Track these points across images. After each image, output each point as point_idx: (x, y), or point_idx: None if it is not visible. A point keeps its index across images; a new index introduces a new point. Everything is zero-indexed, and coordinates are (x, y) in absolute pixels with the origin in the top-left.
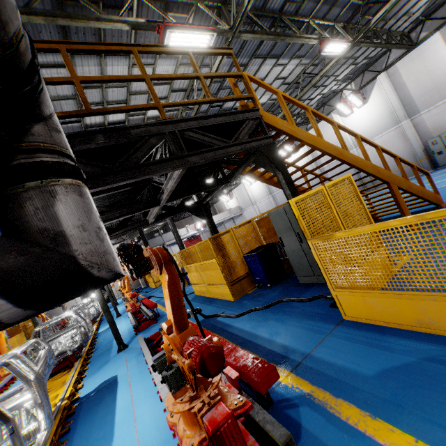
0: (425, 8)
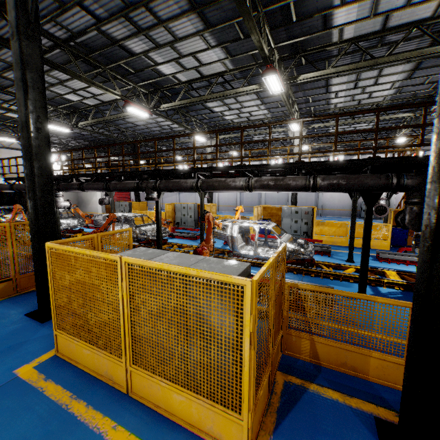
0: None
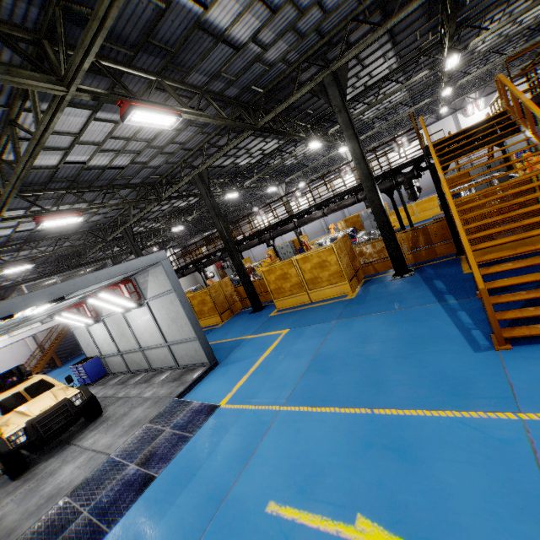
0: (451, 101)
